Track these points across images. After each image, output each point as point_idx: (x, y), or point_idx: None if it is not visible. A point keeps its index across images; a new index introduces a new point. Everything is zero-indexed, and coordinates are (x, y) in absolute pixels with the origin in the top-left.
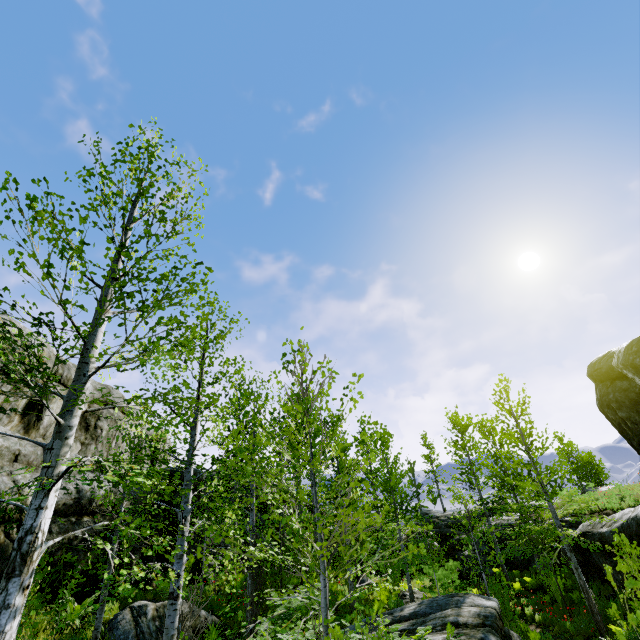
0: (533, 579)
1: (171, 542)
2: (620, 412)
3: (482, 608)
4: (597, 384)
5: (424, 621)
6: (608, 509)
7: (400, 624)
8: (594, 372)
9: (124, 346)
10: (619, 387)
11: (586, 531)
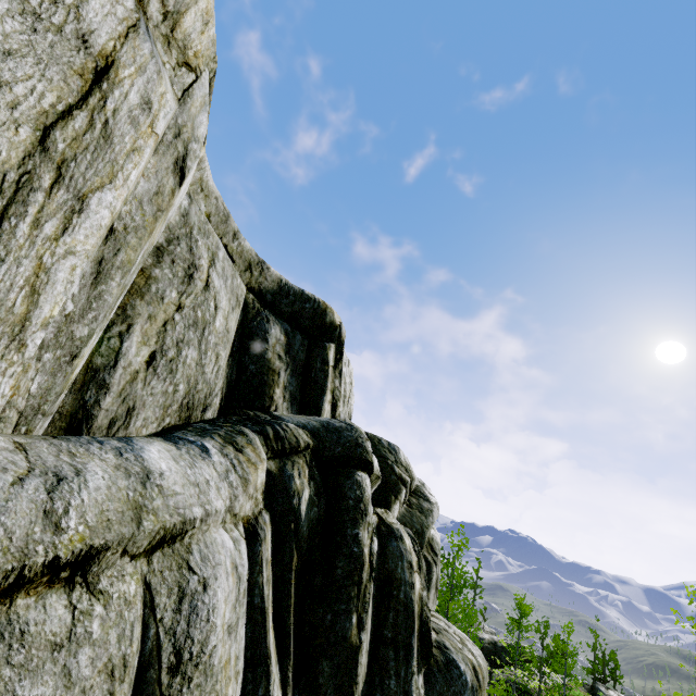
0: None
1: None
2: None
3: None
4: None
5: None
6: None
7: None
8: None
9: None
10: None
11: None
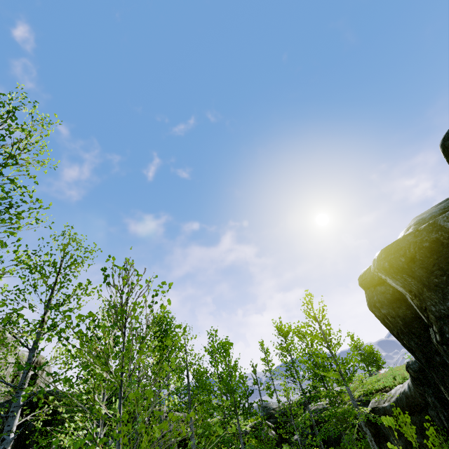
0: None
1: None
2: (382, 310)
3: None
4: (366, 290)
5: None
6: (387, 387)
7: None
8: (363, 281)
9: None
10: (379, 291)
11: (374, 407)
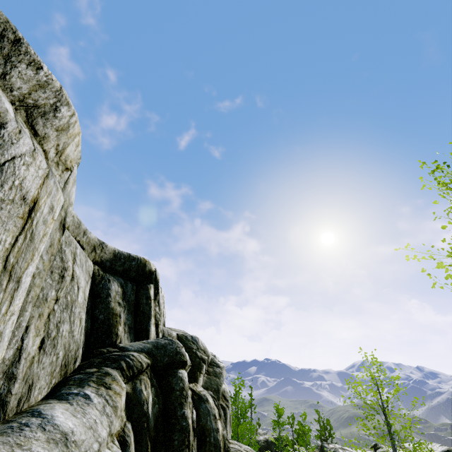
0: None
1: None
2: None
3: None
4: None
5: None
6: None
7: None
8: None
9: None
10: None
11: None
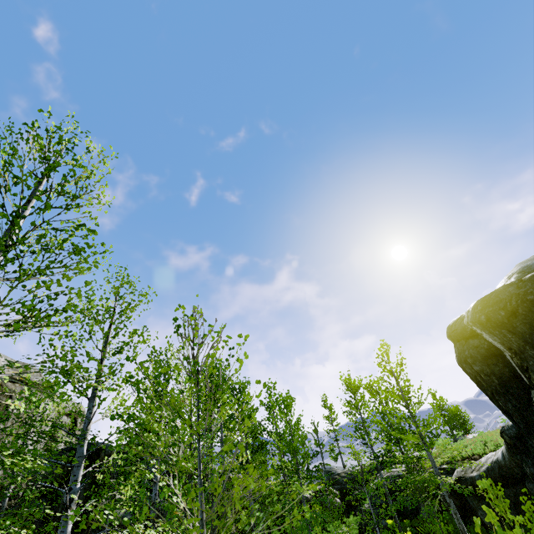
0: (421, 527)
1: (29, 533)
2: (475, 366)
3: None
4: (455, 343)
5: None
6: (475, 454)
7: None
8: (452, 333)
9: (8, 314)
10: (472, 344)
11: (460, 476)
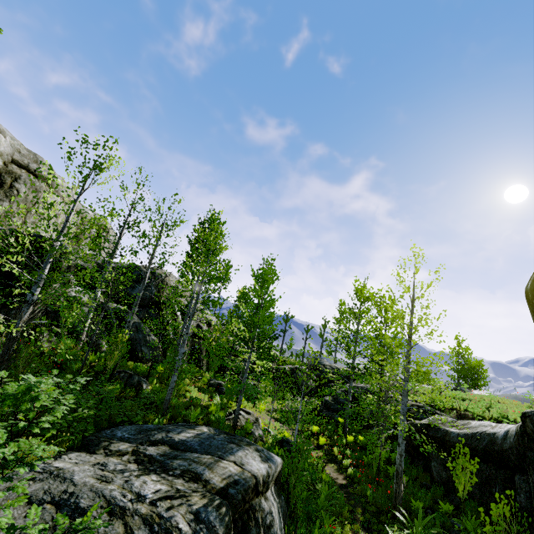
0: (366, 440)
1: None
2: None
3: (242, 471)
4: None
5: (176, 456)
6: (469, 412)
7: (155, 448)
8: None
9: None
10: None
11: (433, 424)
